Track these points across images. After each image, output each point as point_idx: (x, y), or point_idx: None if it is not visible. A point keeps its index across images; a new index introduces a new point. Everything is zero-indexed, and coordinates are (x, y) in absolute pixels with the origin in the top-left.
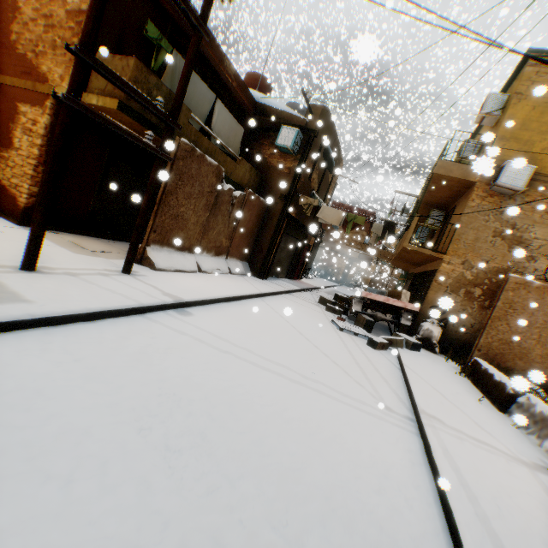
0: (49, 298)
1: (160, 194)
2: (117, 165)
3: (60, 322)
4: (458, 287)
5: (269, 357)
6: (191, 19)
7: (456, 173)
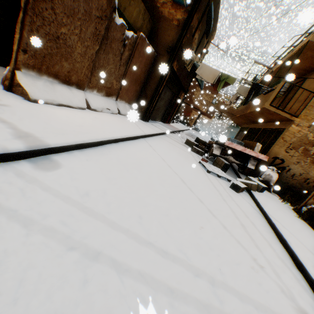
0: None
1: None
2: None
3: None
4: (299, 145)
5: (160, 243)
6: None
7: None
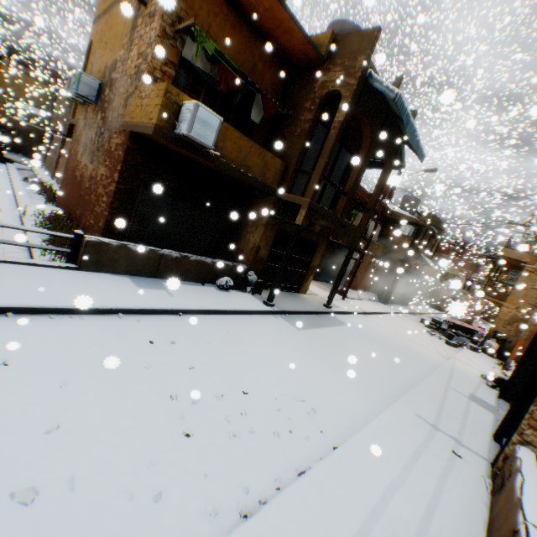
0: (342, 307)
1: (352, 269)
2: (326, 251)
3: (347, 313)
4: (511, 322)
5: (398, 333)
6: (365, 195)
7: (513, 256)
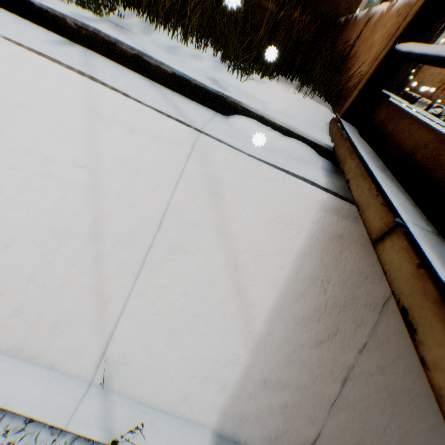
0: None
1: None
2: None
3: None
4: None
5: None
6: None
7: None
